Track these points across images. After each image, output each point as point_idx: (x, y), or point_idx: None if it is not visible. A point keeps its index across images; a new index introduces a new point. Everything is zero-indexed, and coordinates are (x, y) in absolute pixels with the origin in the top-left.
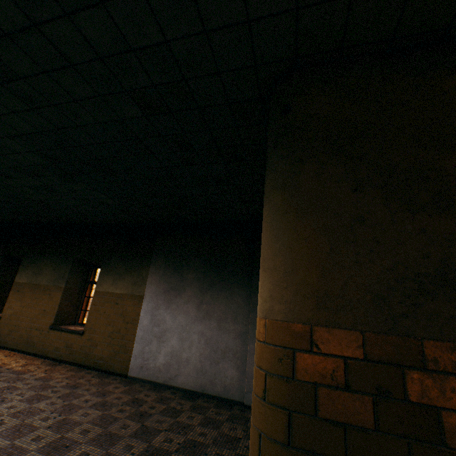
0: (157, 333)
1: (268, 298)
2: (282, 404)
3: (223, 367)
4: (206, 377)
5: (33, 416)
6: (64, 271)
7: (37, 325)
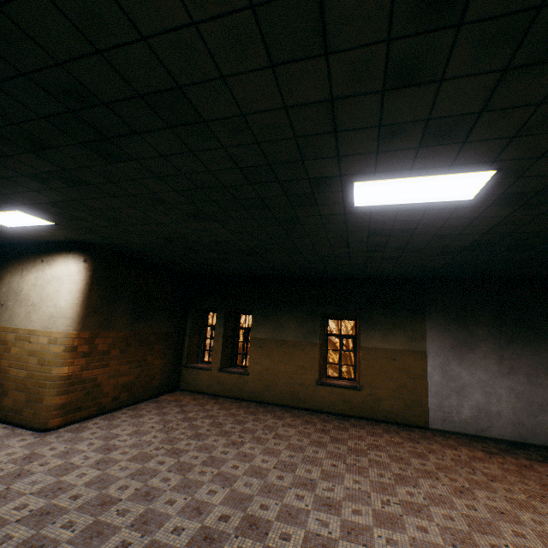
0: (454, 388)
1: None
2: None
3: (543, 419)
4: (525, 429)
5: (456, 471)
6: (313, 326)
7: (298, 381)
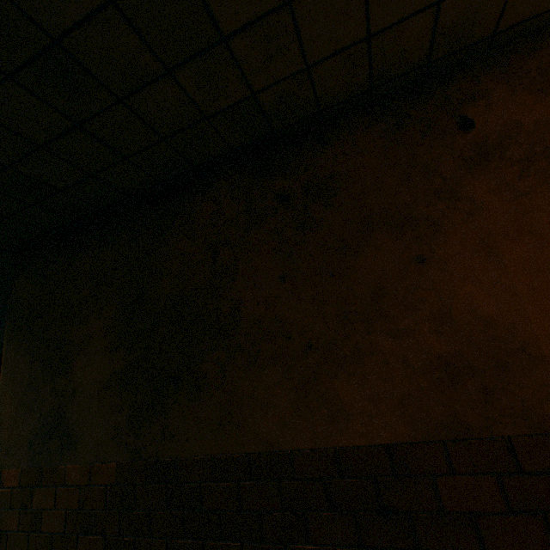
0: None
1: None
2: None
3: None
4: None
5: None
6: None
7: None
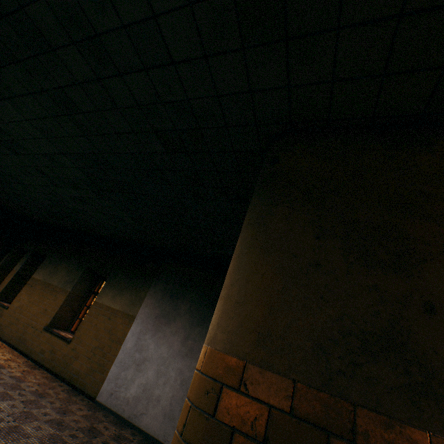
0: (137, 360)
1: (215, 325)
2: (195, 443)
3: None
4: (172, 426)
5: None
6: (75, 276)
7: (34, 323)
